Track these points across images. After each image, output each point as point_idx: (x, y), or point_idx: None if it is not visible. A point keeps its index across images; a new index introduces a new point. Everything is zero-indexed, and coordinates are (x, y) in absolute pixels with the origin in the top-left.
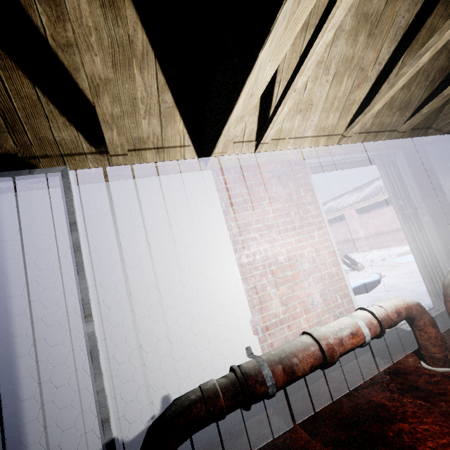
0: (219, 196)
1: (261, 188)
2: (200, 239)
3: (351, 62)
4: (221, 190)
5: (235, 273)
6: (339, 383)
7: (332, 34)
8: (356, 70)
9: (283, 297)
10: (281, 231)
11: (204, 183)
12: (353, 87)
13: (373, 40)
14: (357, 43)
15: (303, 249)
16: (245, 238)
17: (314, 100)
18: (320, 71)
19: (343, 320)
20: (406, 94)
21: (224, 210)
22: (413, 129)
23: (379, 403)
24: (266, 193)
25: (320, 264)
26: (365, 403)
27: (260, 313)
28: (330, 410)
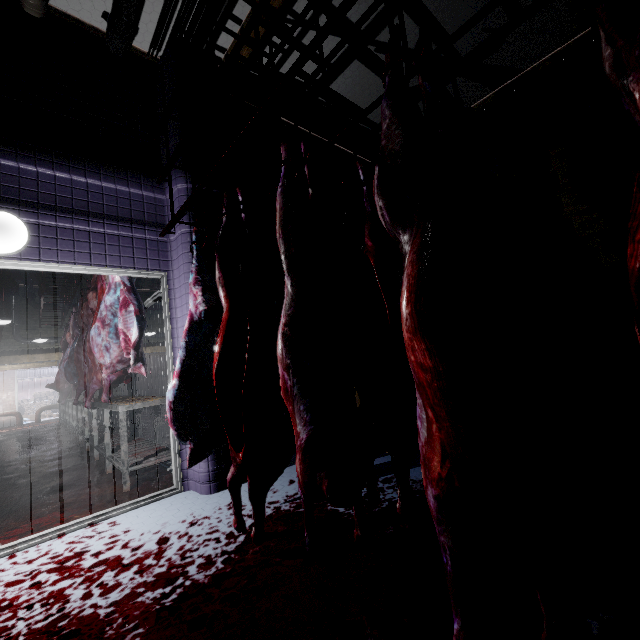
0: None
1: None
2: None
3: None
4: None
5: None
6: None
7: None
8: None
9: None
10: None
11: None
12: None
13: None
14: None
15: (2, 397)
16: None
17: None
18: None
19: None
20: None
21: None
22: None
23: None
24: None
25: (7, 401)
26: None
27: None
28: None
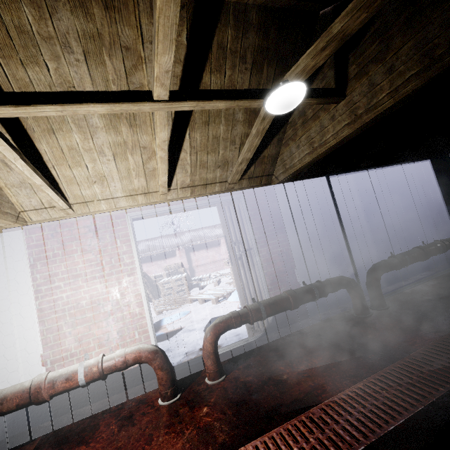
0: (28, 252)
1: (75, 242)
2: (3, 290)
3: (127, 145)
4: (32, 247)
5: (33, 317)
6: (105, 405)
7: (22, 161)
8: (138, 149)
9: (78, 335)
10: (88, 279)
11: (15, 242)
12: (144, 160)
13: (140, 128)
14: (122, 133)
15: (108, 294)
16: (49, 287)
17: (105, 173)
18: (95, 155)
19: (72, 367)
20: (217, 156)
21: (32, 264)
22: (250, 178)
23: (97, 427)
24: (79, 246)
25: (123, 306)
26: (91, 426)
27: (52, 348)
28: (70, 429)
